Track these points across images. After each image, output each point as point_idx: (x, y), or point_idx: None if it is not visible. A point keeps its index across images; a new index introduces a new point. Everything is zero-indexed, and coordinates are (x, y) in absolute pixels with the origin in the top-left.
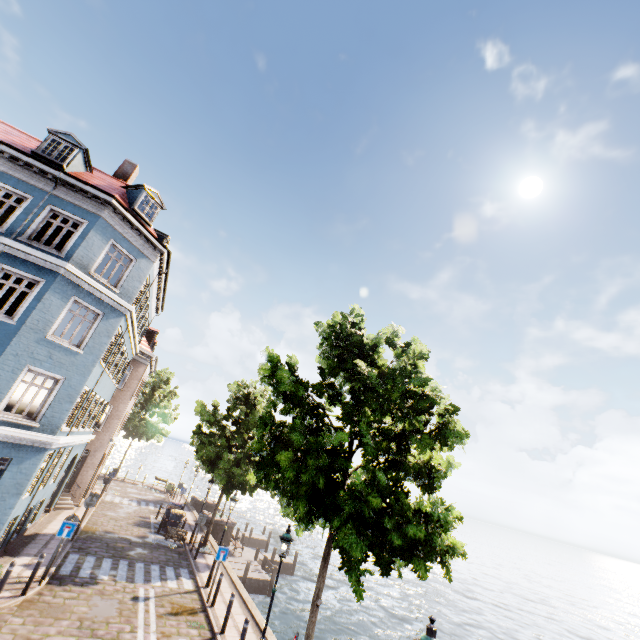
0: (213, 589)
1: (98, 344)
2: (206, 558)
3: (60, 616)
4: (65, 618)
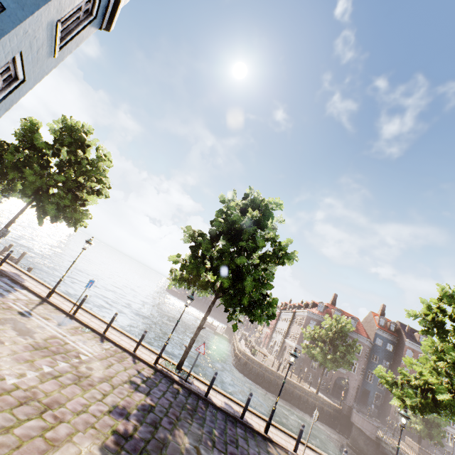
0: (54, 299)
1: (66, 50)
2: (3, 265)
3: (6, 342)
4: (13, 343)
